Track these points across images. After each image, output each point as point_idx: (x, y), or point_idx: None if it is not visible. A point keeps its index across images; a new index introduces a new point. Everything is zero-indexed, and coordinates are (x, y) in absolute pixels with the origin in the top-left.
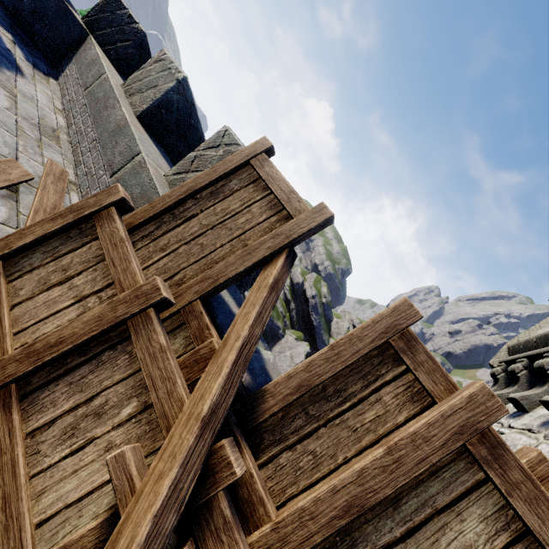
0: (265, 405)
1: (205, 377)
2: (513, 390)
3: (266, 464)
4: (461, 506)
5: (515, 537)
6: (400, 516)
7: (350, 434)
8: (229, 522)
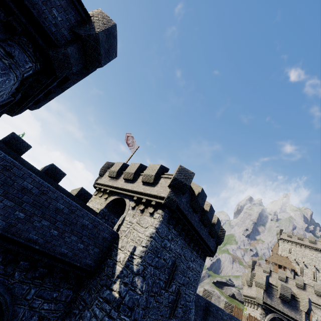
0: None
1: None
2: (248, 304)
3: None
4: None
5: None
6: None
7: None
8: None
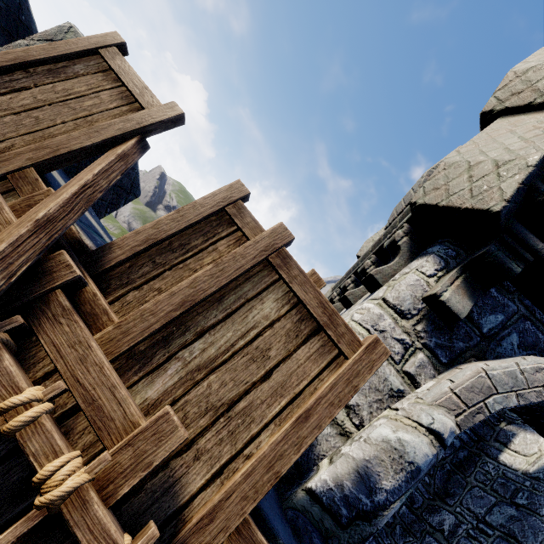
0: (112, 255)
1: (40, 204)
2: None
3: (113, 303)
4: (263, 295)
5: (293, 308)
6: (223, 307)
7: (191, 274)
8: (68, 310)
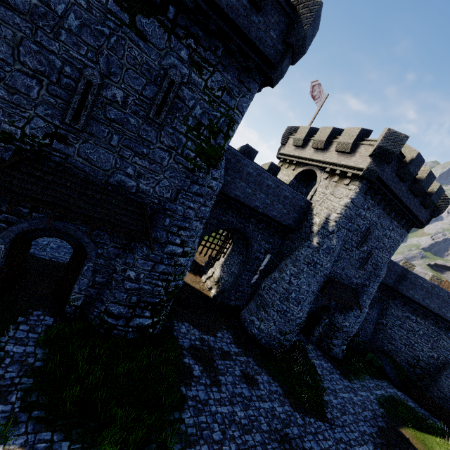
0: None
1: None
2: None
3: None
4: None
5: None
6: None
7: None
8: None
